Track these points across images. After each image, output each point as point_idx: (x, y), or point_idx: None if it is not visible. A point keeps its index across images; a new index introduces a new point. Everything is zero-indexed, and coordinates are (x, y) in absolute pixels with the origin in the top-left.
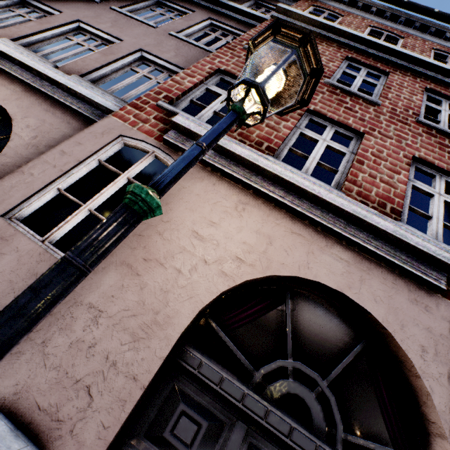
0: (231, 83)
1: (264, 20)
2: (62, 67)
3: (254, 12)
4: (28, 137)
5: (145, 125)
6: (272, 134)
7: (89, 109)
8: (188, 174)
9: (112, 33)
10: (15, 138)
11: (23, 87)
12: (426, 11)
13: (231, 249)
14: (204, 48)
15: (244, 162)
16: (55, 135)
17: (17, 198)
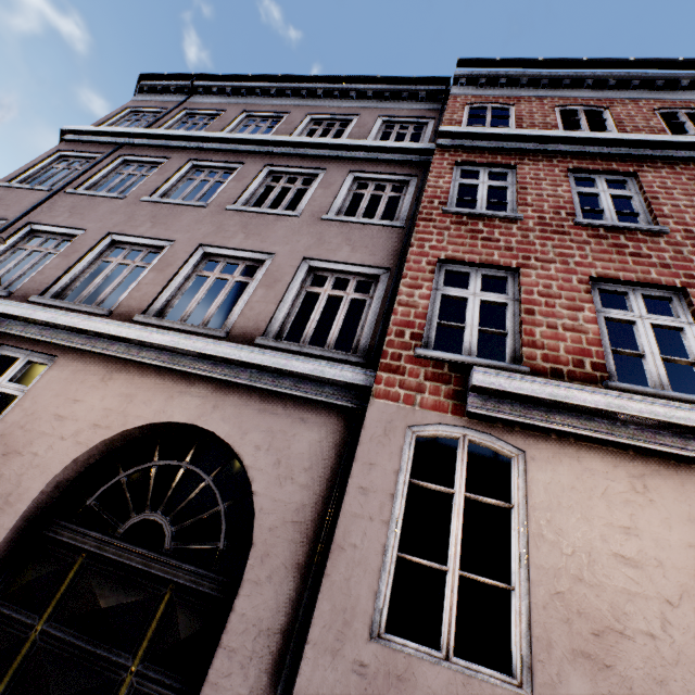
0: (463, 272)
1: (423, 150)
2: (233, 330)
3: (405, 144)
4: (269, 466)
5: (424, 396)
6: (581, 340)
7: (317, 388)
8: (534, 456)
9: (253, 248)
10: (256, 476)
11: (208, 385)
12: (618, 64)
13: (684, 566)
14: (380, 223)
15: (602, 413)
16: (300, 447)
17: (367, 597)
